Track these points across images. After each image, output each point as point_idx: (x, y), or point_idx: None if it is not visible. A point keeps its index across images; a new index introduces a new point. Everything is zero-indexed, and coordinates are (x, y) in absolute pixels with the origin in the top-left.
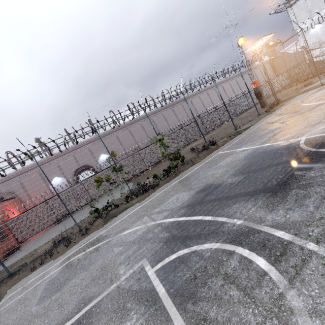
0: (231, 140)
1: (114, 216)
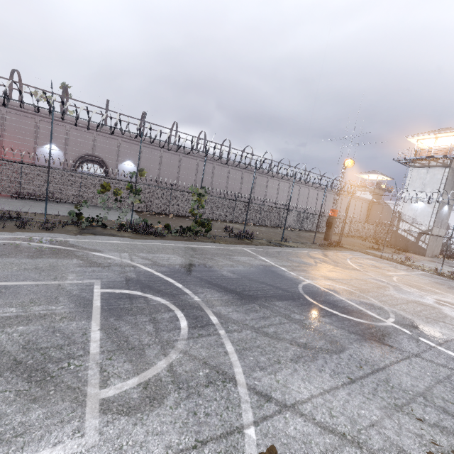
0: (267, 246)
1: (93, 233)
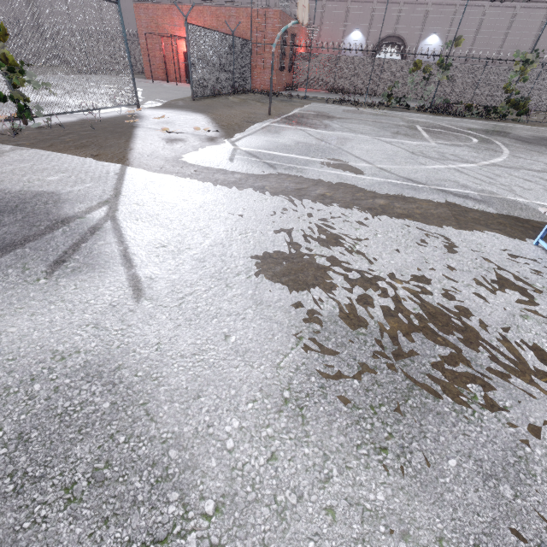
0: None
1: (400, 111)
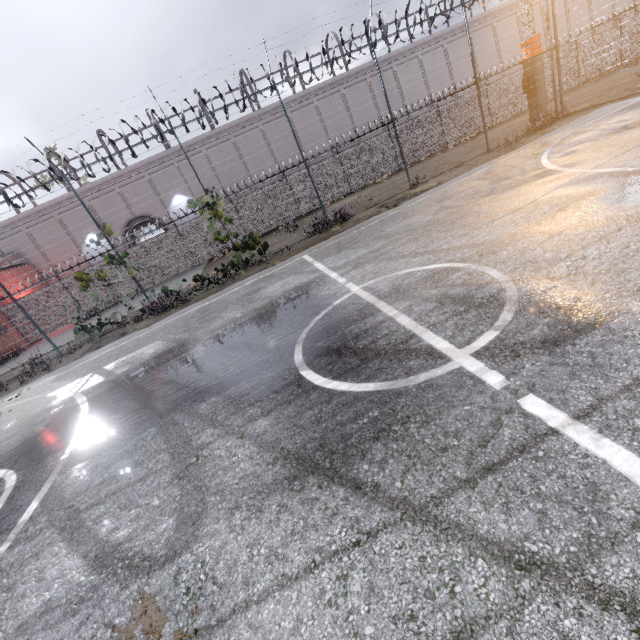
0: (361, 223)
1: (98, 347)
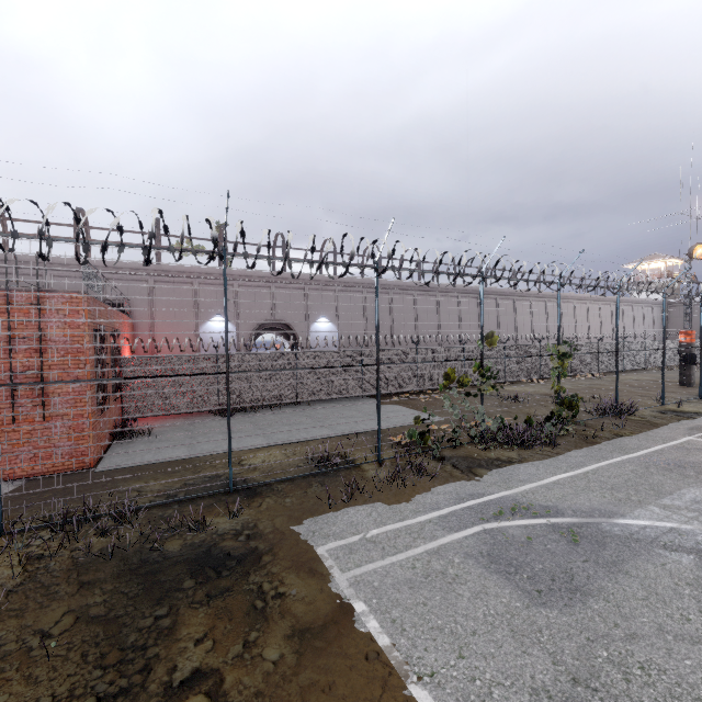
0: (690, 423)
1: (480, 466)
